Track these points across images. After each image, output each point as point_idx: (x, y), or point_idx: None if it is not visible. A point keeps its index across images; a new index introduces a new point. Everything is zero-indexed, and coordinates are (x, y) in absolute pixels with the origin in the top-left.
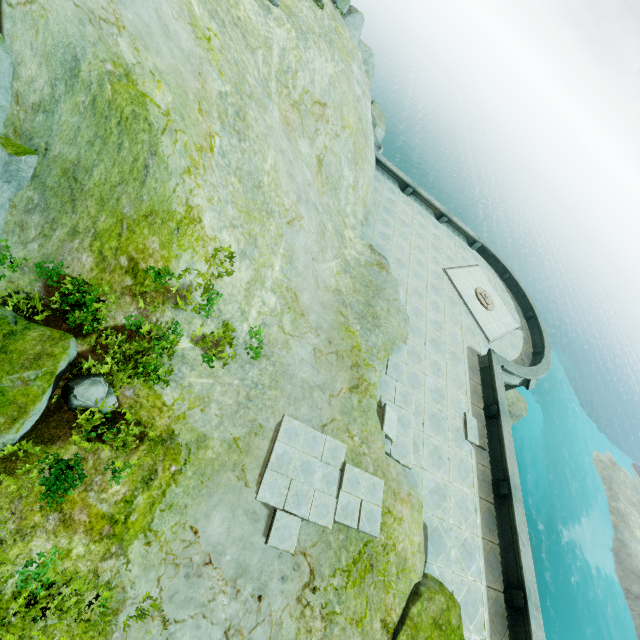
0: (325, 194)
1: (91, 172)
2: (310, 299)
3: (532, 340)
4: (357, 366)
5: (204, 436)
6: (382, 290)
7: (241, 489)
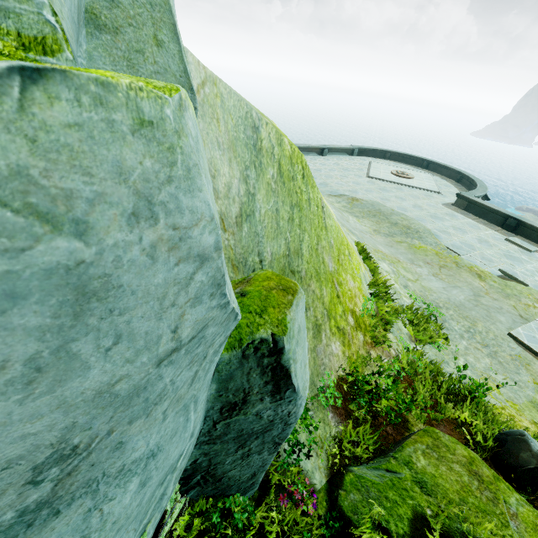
0: None
1: (300, 252)
2: (383, 248)
3: (444, 176)
4: (456, 263)
5: (532, 403)
6: (381, 211)
7: None
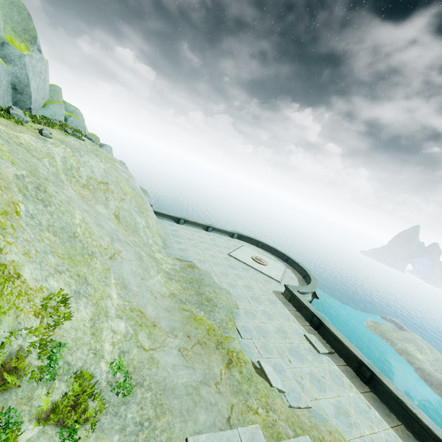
0: (130, 235)
1: None
2: (154, 310)
3: (297, 271)
4: (220, 343)
5: None
6: (202, 280)
7: None
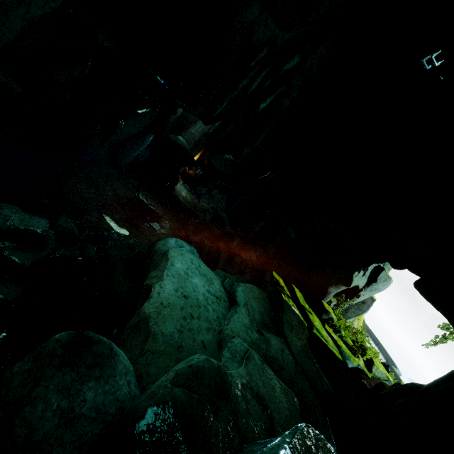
0: None
1: None
2: None
3: (383, 356)
4: None
5: None
6: None
7: None
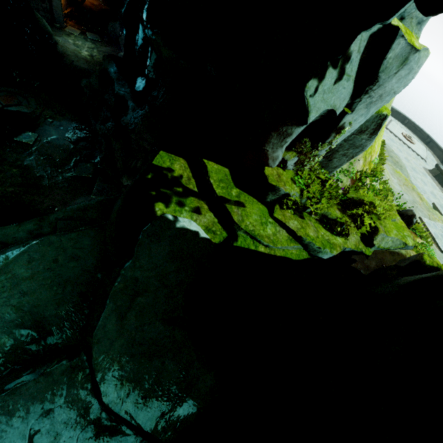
0: None
1: None
2: None
3: (435, 155)
4: (413, 188)
5: None
6: (386, 147)
7: (435, 251)
